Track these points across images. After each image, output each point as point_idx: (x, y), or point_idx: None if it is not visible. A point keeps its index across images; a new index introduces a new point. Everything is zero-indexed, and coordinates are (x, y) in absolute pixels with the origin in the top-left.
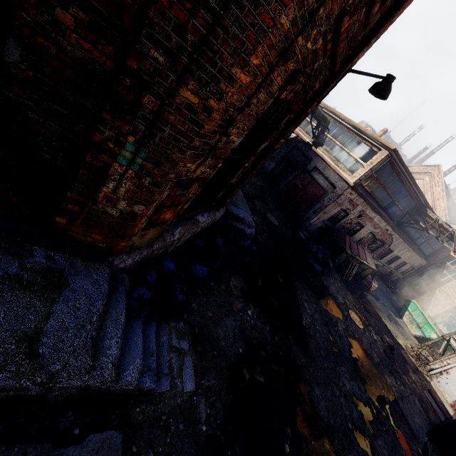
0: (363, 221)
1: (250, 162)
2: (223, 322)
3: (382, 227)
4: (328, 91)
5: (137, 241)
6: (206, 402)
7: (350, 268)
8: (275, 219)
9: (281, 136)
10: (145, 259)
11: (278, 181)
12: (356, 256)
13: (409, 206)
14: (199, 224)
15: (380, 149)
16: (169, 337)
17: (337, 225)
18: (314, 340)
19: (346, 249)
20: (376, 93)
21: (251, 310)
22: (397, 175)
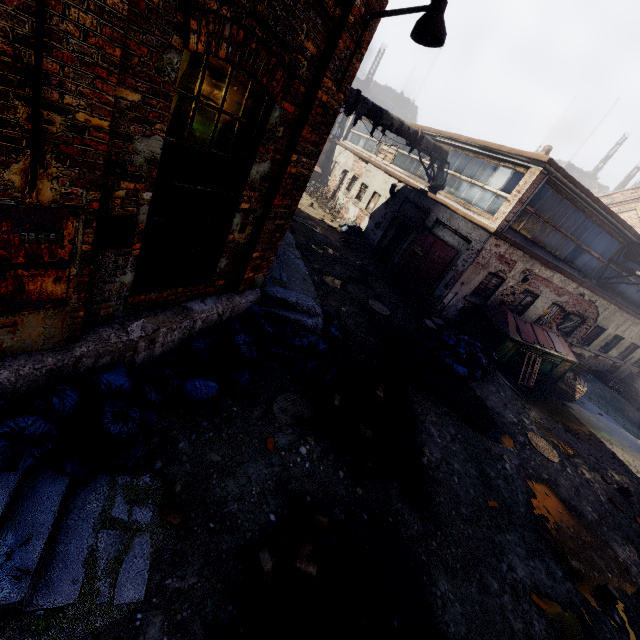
0: (534, 286)
1: (253, 202)
2: (242, 470)
3: (571, 292)
4: (347, 60)
5: (7, 337)
6: (166, 623)
7: (528, 365)
8: (384, 306)
9: (291, 149)
10: (66, 374)
11: (390, 254)
12: (533, 344)
13: (610, 249)
14: (194, 314)
15: (528, 168)
16: (108, 502)
17: (490, 300)
18: (446, 488)
19: (510, 333)
20: (428, 41)
21: (308, 446)
22: (571, 202)
